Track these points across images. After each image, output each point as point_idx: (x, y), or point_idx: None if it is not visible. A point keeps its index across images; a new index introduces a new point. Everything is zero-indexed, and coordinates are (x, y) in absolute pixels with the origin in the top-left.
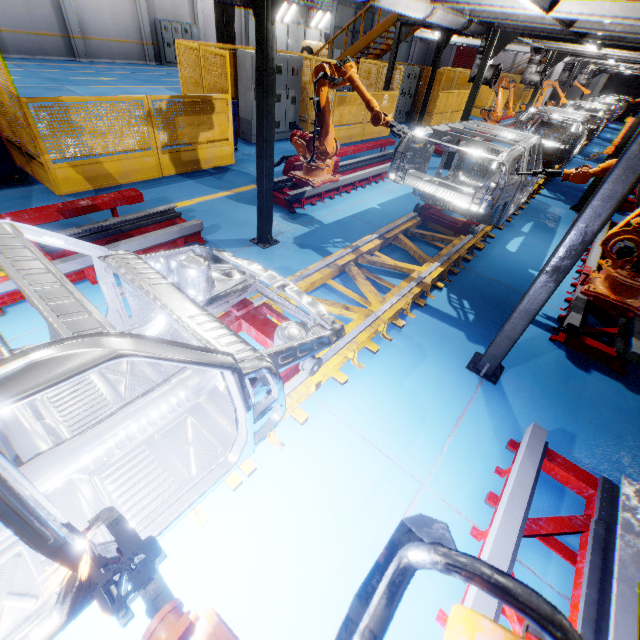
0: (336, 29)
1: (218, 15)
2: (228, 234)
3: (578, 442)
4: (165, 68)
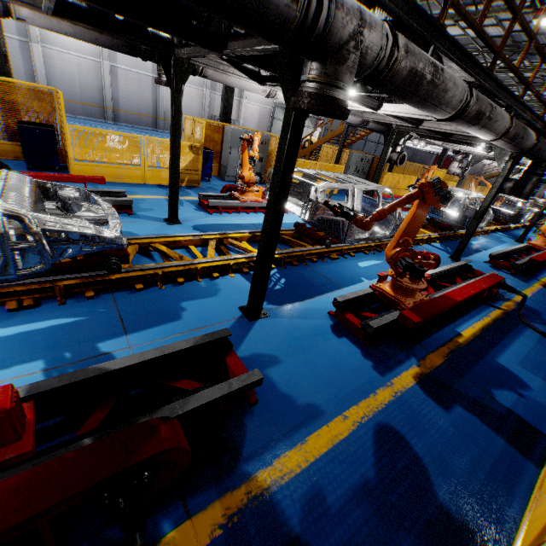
0: (326, 130)
1: (222, 107)
2: (153, 214)
3: (278, 366)
4: None
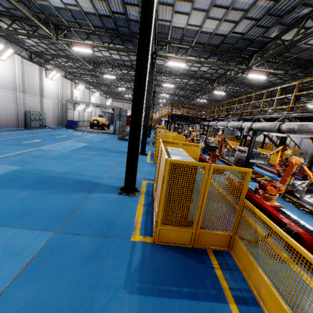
0: (116, 115)
1: (146, 122)
2: None
3: None
4: (35, 130)
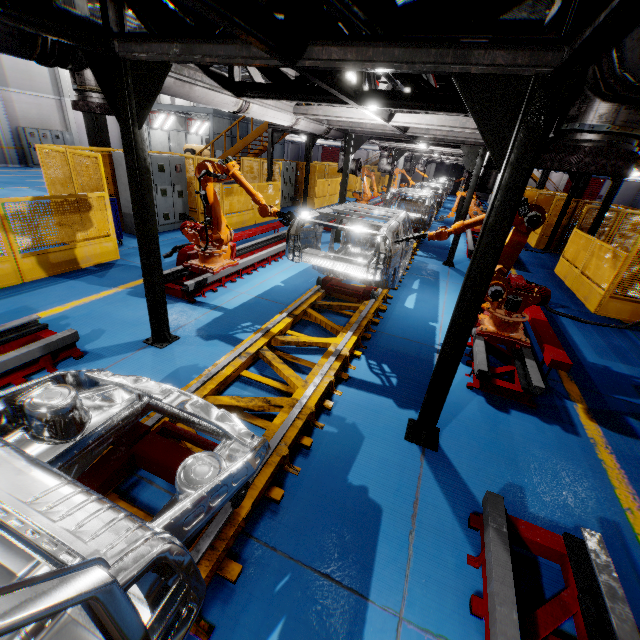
0: (215, 134)
1: (88, 122)
2: (114, 338)
3: (528, 494)
4: (33, 170)
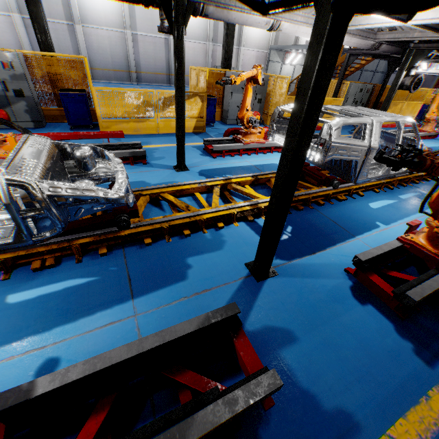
0: None
1: (223, 54)
2: (164, 162)
3: (294, 346)
4: None
